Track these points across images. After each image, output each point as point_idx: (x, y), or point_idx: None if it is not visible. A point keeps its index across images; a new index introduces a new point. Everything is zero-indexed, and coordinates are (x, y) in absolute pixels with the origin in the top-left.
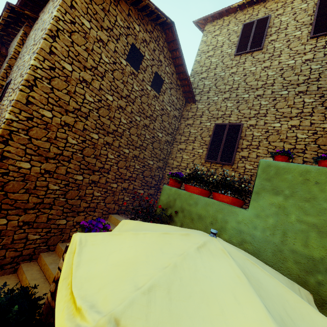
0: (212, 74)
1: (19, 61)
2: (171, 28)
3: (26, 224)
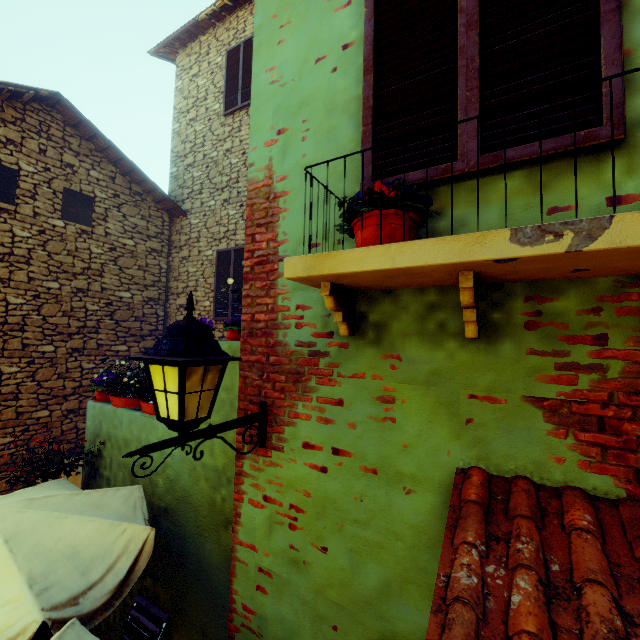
0: (201, 157)
1: None
2: (61, 102)
3: None
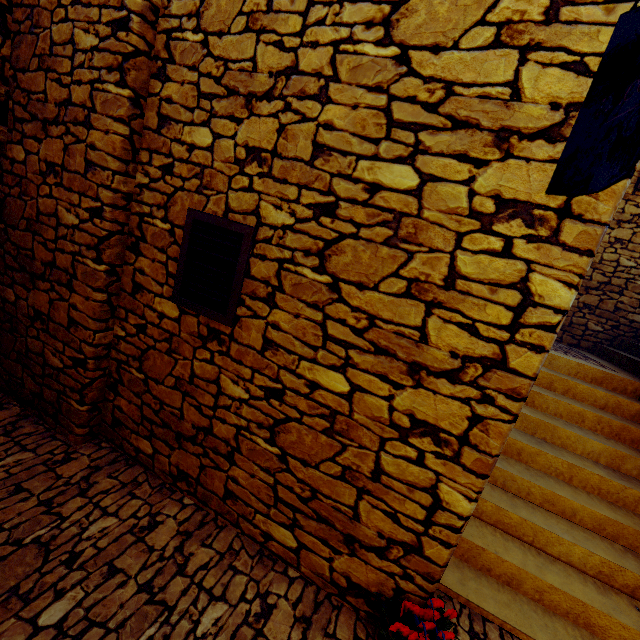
0: None
1: None
2: None
3: None
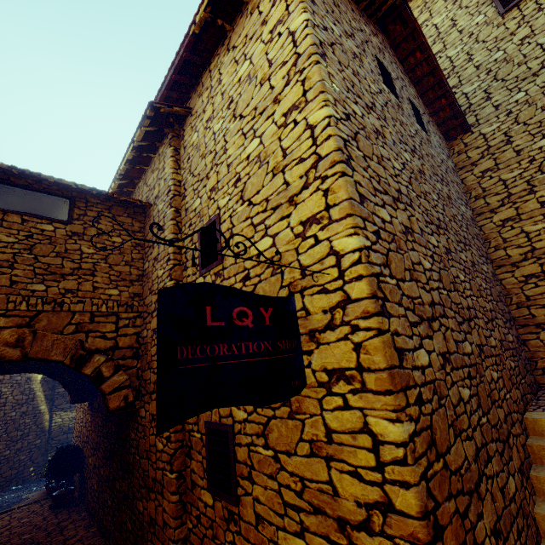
0: (471, 70)
1: (207, 182)
2: (399, 15)
3: (495, 534)
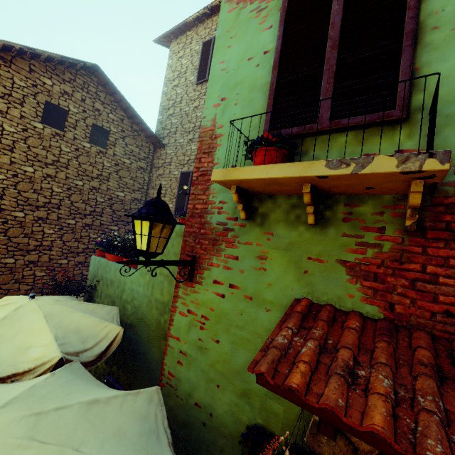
0: (178, 110)
1: None
2: (98, 70)
3: None
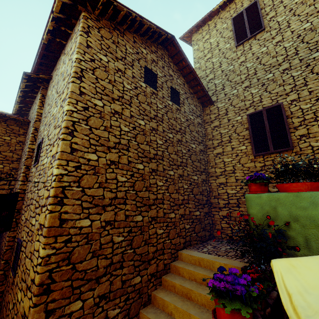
0: (220, 72)
1: (45, 119)
2: (172, 42)
3: (102, 297)
